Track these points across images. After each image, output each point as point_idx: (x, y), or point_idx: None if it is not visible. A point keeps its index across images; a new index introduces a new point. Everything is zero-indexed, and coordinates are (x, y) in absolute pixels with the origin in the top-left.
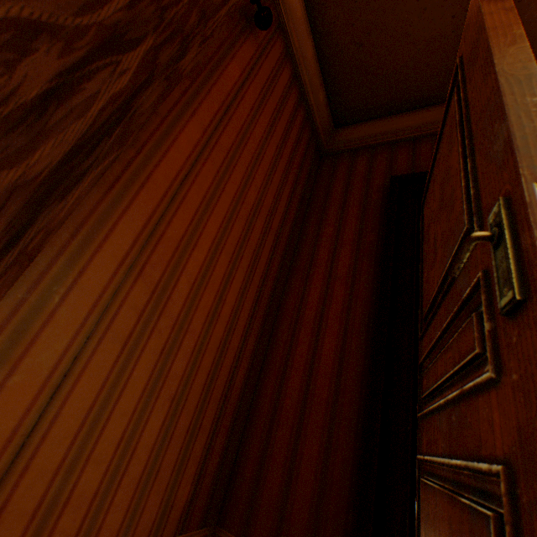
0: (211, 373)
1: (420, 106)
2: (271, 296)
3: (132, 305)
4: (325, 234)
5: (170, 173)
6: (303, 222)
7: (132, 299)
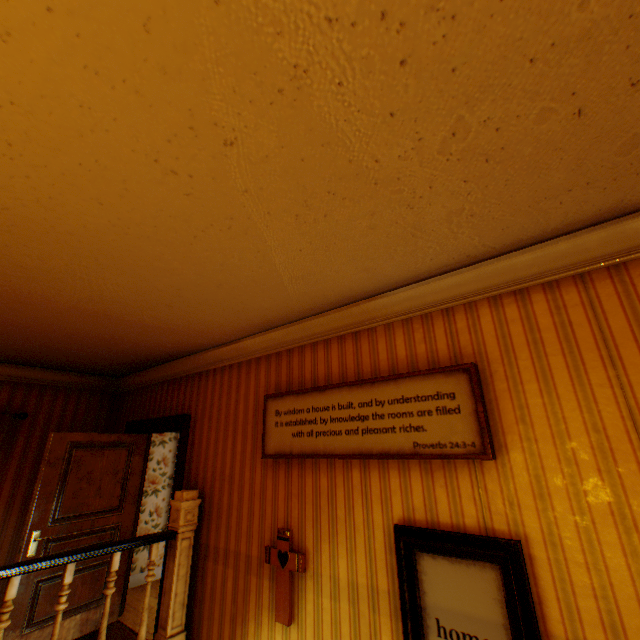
0: None
1: (139, 370)
2: None
3: (6, 548)
4: None
5: (4, 505)
6: None
7: (5, 547)
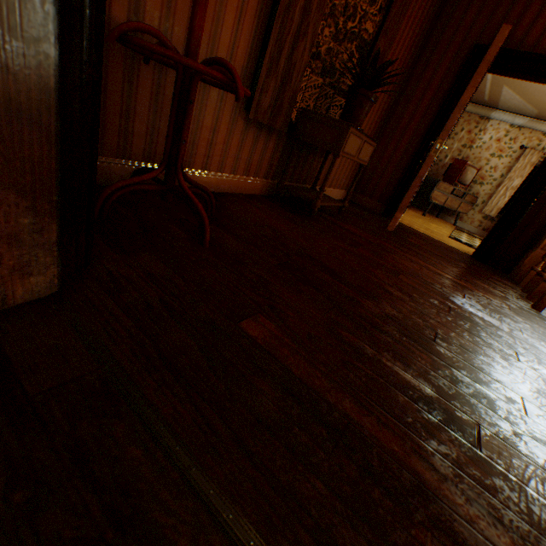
0: None
1: None
2: (386, 118)
3: None
4: (423, 79)
5: None
6: (415, 65)
7: None
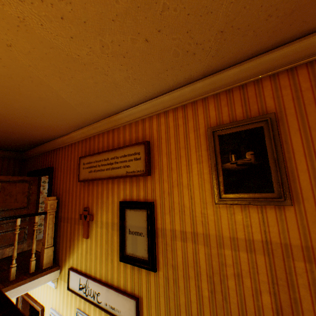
0: None
1: (31, 149)
2: None
3: None
4: None
5: None
6: None
7: None
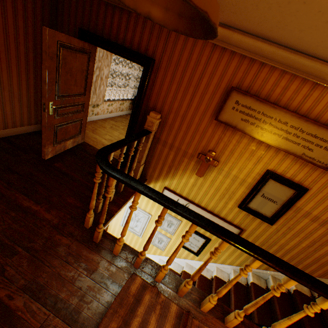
0: (36, 100)
1: None
2: None
3: (7, 96)
4: None
5: None
6: None
7: (6, 95)
